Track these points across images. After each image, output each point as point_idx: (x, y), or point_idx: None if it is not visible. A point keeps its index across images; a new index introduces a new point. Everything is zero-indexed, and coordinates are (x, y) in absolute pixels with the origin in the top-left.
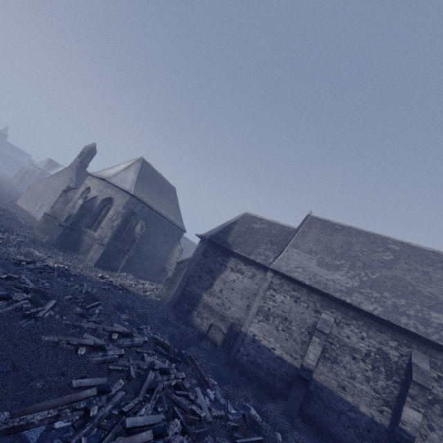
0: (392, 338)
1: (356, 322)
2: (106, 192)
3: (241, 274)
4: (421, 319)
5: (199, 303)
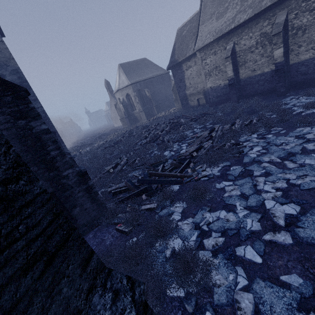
0: (264, 20)
1: (244, 33)
2: (124, 93)
3: (191, 67)
4: None
5: (187, 97)
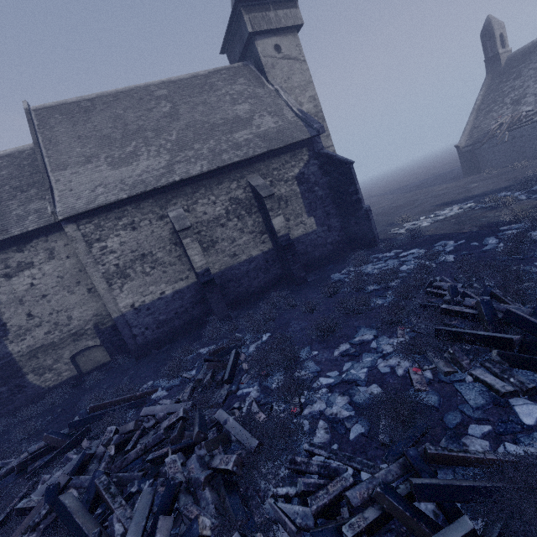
0: (231, 181)
1: (199, 194)
2: None
3: (31, 267)
4: (234, 146)
5: (19, 362)
